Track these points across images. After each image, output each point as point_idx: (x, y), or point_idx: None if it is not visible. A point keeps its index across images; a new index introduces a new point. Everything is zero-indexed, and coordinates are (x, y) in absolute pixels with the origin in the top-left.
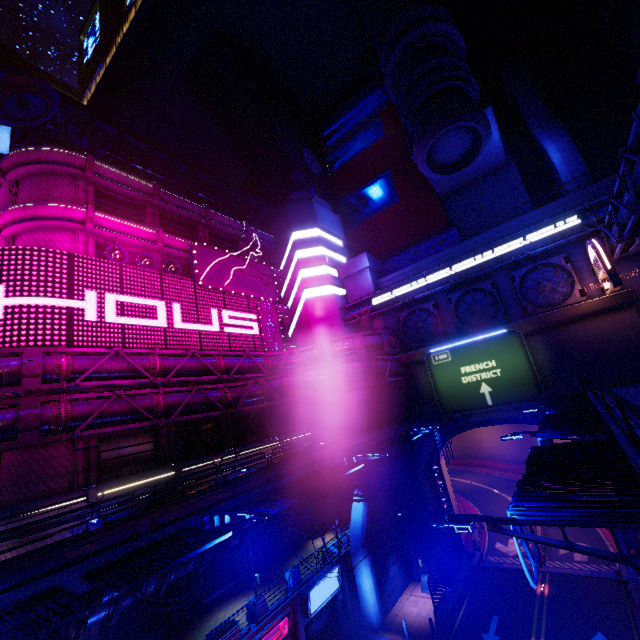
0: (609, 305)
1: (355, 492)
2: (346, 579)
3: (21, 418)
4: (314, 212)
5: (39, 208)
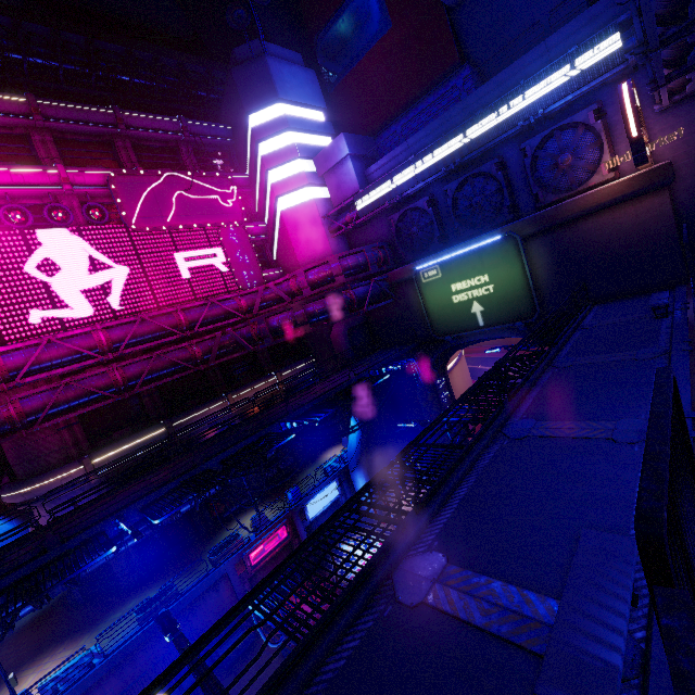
0: (633, 190)
1: (351, 417)
2: (347, 486)
3: None
4: (270, 77)
5: None
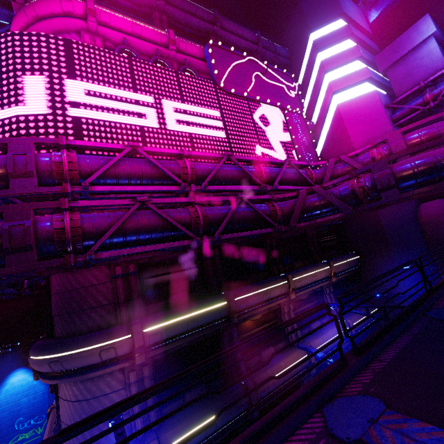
0: None
1: None
2: None
3: (6, 233)
4: None
5: (36, 4)
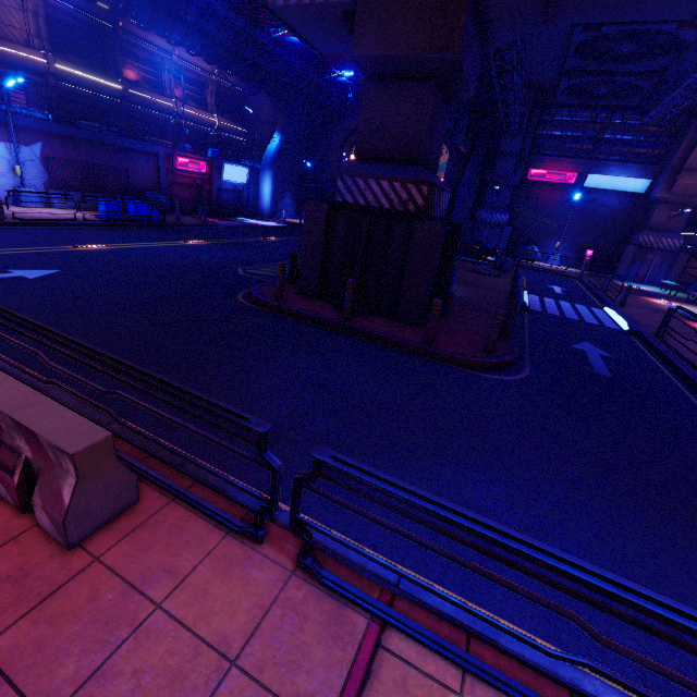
0: None
1: (276, 132)
2: (253, 185)
3: None
4: None
5: None
